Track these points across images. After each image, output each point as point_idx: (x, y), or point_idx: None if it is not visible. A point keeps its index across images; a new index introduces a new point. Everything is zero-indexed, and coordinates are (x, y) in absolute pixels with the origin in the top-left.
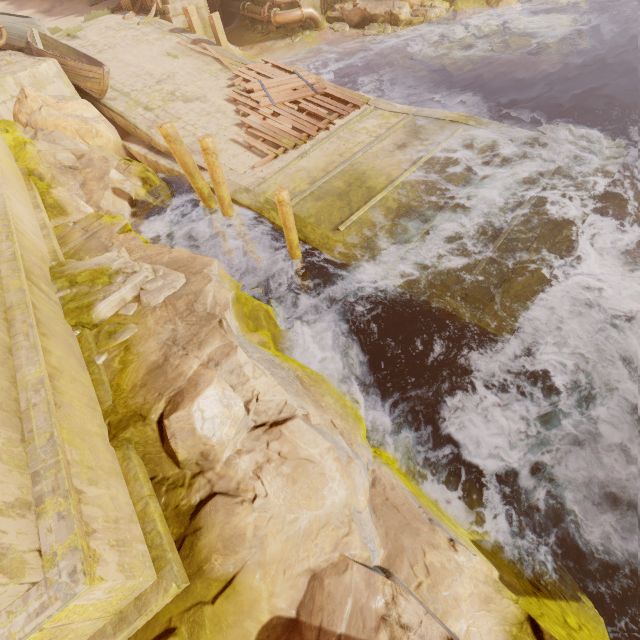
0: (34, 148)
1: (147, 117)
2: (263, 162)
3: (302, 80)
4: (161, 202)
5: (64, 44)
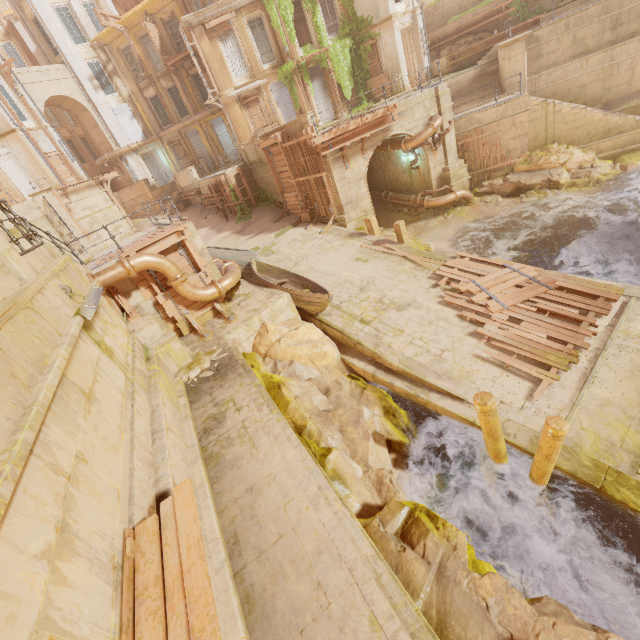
0: (290, 393)
1: (367, 332)
2: (542, 391)
3: (520, 274)
4: (410, 436)
5: (275, 267)
